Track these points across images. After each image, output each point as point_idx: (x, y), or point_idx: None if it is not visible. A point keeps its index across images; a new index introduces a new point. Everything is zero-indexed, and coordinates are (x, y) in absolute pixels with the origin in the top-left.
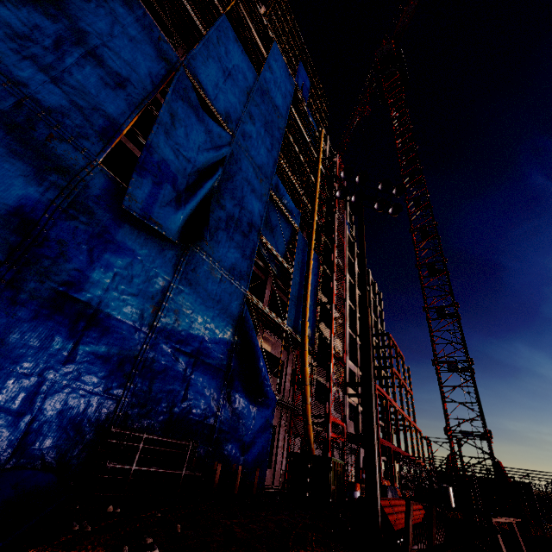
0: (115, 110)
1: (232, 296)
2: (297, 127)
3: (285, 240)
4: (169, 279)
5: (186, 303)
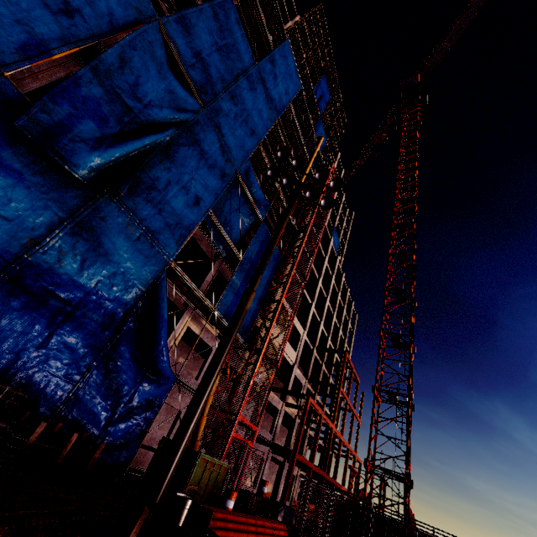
0: (47, 32)
1: (149, 259)
2: (294, 126)
3: (245, 227)
4: (64, 218)
5: (80, 248)
